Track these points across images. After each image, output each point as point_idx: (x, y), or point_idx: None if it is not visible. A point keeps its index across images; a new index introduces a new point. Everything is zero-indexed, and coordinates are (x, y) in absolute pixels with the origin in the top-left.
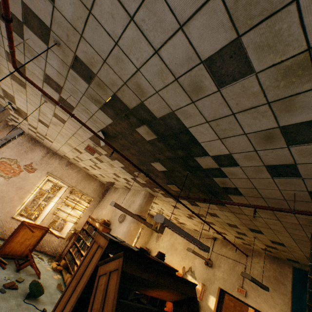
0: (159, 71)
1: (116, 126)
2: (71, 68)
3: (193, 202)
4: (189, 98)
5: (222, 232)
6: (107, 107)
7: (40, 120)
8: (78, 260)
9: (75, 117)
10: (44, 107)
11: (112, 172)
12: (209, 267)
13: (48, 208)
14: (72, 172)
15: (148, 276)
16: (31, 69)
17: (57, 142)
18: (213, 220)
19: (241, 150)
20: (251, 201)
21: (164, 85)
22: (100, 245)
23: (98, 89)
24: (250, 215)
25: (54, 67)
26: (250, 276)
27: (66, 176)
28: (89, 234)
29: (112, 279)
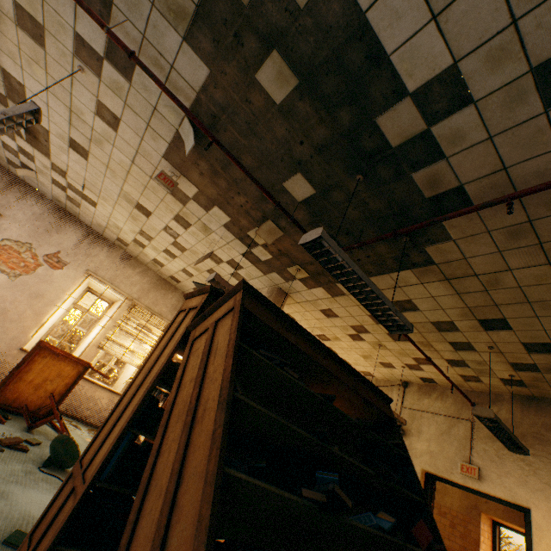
0: None
1: (216, 89)
2: None
3: None
4: None
5: (421, 358)
6: (198, 29)
7: (73, 141)
8: None
9: (137, 58)
10: (78, 91)
11: (206, 251)
12: None
13: (89, 339)
14: (132, 274)
15: (297, 342)
16: None
17: (104, 201)
18: None
19: (479, 39)
20: (492, 219)
21: None
22: (192, 307)
23: None
24: (486, 273)
25: None
26: (493, 412)
27: (122, 280)
28: None
29: (221, 327)
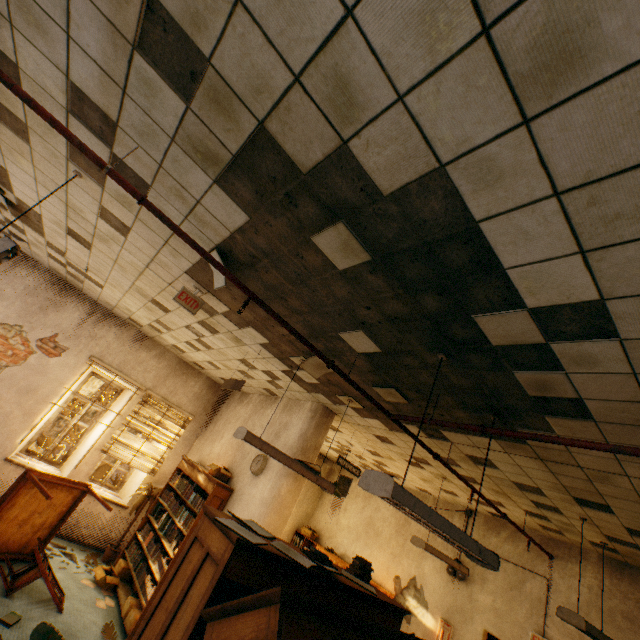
0: (426, 6)
1: (257, 234)
2: (137, 51)
3: (435, 431)
4: (517, 105)
5: (493, 500)
6: (234, 177)
7: (71, 230)
8: (156, 564)
9: (149, 203)
10: (75, 191)
11: (237, 356)
12: (459, 580)
13: (91, 438)
14: (147, 357)
15: None
16: (35, 75)
17: (112, 287)
18: (477, 472)
19: None
20: (615, 434)
21: (431, 65)
22: (211, 555)
23: (212, 115)
24: (594, 469)
25: (92, 54)
26: (584, 621)
27: (133, 366)
28: (183, 500)
29: None
